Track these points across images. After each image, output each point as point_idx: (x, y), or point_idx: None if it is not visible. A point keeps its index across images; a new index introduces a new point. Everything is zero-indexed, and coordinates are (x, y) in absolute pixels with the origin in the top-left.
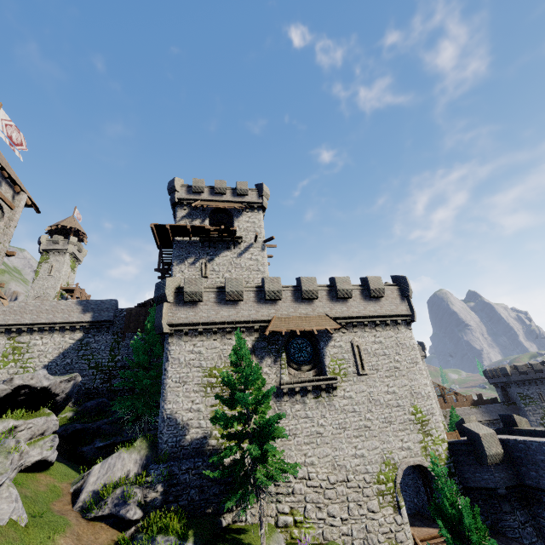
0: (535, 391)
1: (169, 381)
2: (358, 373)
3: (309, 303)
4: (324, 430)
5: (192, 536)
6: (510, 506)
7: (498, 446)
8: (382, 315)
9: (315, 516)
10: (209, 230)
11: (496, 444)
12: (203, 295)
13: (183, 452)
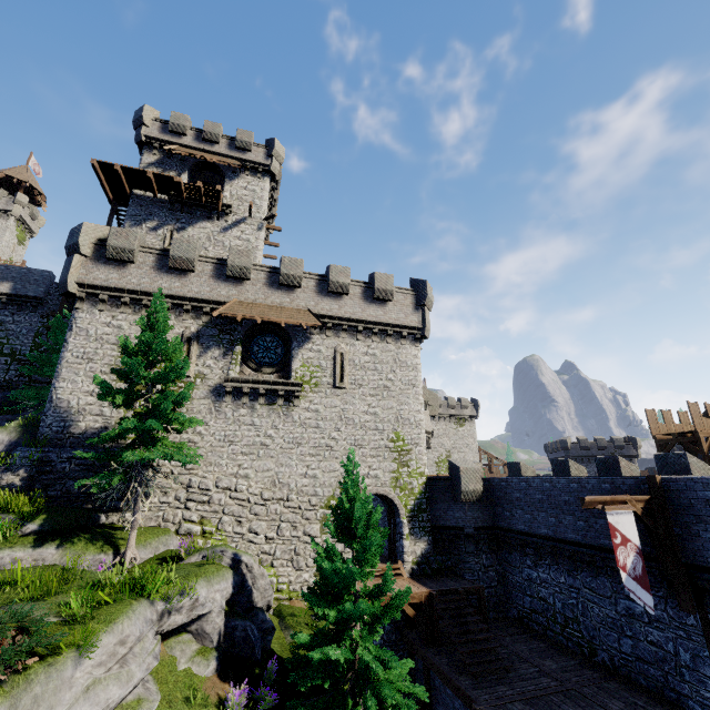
0: (593, 469)
1: (67, 354)
2: (334, 385)
3: (288, 292)
4: (272, 442)
5: (43, 519)
6: (476, 548)
7: (479, 483)
8: (384, 323)
9: (232, 530)
10: (181, 184)
11: (477, 480)
12: (135, 254)
13: (71, 440)
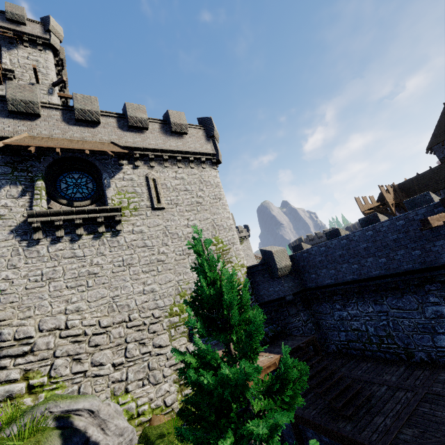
0: None
1: None
2: (152, 207)
3: (87, 127)
4: (101, 269)
5: None
6: (296, 309)
7: (287, 260)
8: (185, 151)
9: (70, 371)
10: None
11: (286, 258)
12: None
13: None
